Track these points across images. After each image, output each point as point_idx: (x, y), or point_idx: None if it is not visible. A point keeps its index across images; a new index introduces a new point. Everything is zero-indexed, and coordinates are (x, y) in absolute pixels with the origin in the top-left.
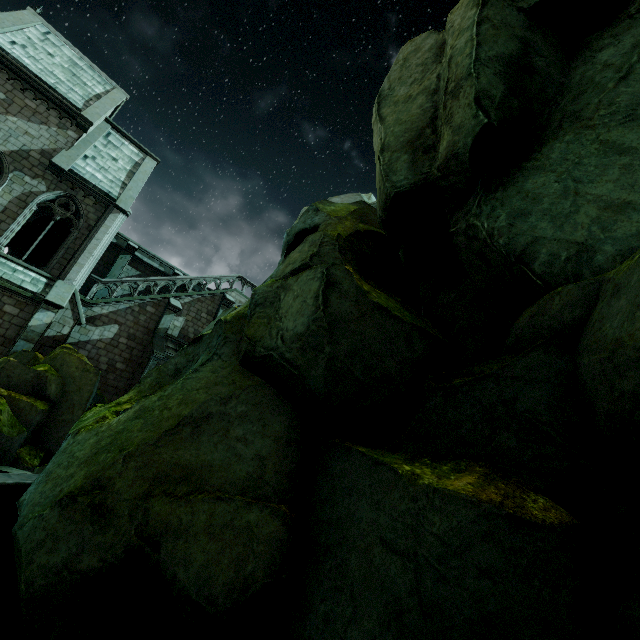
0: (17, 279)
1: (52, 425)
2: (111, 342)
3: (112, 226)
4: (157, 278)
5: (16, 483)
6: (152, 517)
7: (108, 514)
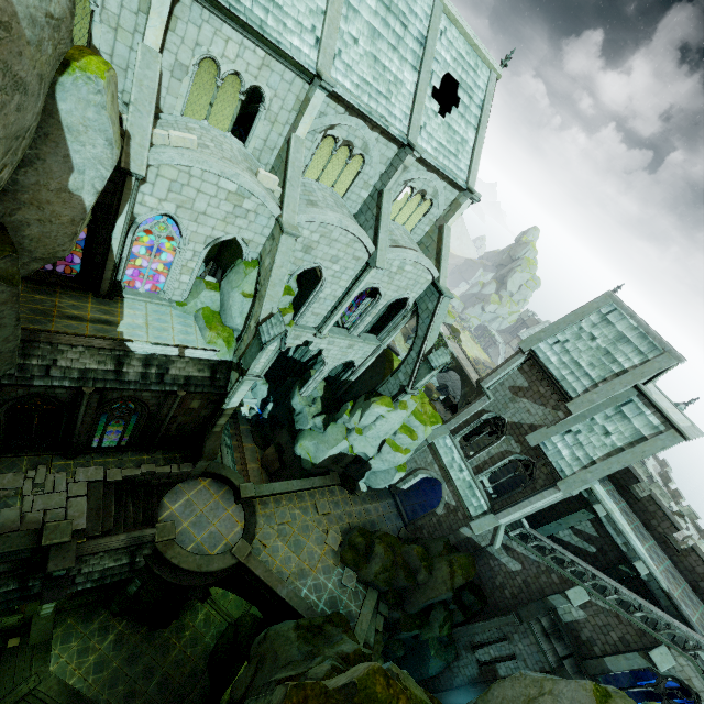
0: (469, 502)
1: (411, 592)
2: (510, 572)
3: (548, 497)
4: (575, 559)
5: (301, 614)
6: (255, 658)
7: (259, 646)
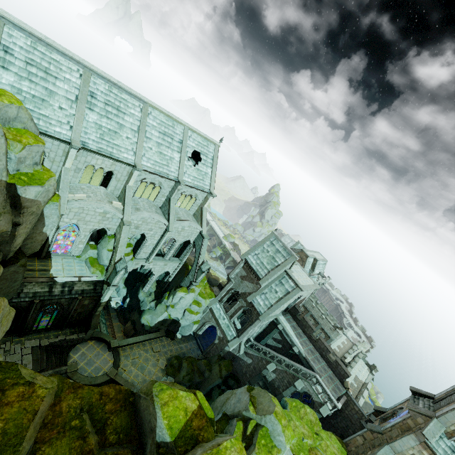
0: (228, 333)
1: (202, 383)
2: (248, 364)
3: (257, 324)
4: (270, 351)
5: None
6: None
7: None
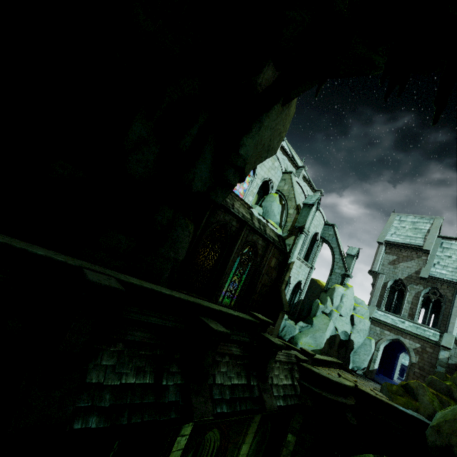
0: (426, 335)
1: None
2: None
3: None
4: None
5: (430, 424)
6: (451, 440)
7: (441, 434)
